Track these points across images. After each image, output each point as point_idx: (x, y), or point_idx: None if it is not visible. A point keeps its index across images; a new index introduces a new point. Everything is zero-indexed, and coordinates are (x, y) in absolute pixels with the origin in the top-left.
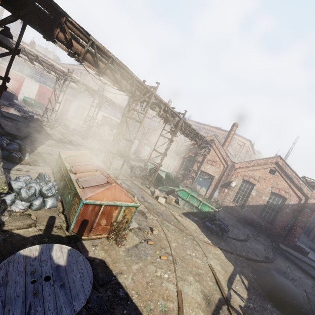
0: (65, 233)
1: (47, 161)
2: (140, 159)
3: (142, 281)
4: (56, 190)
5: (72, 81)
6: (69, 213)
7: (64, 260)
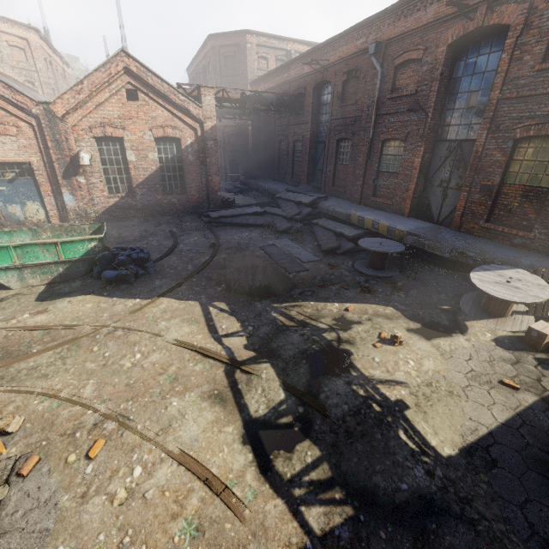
0: None
1: None
2: None
3: None
4: None
5: None
6: None
7: None
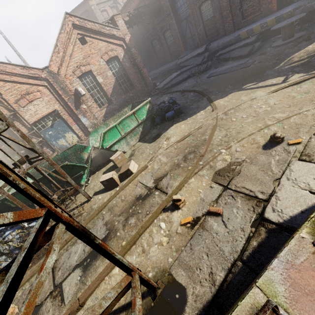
0: None
1: None
2: None
3: None
4: None
5: None
6: None
7: None
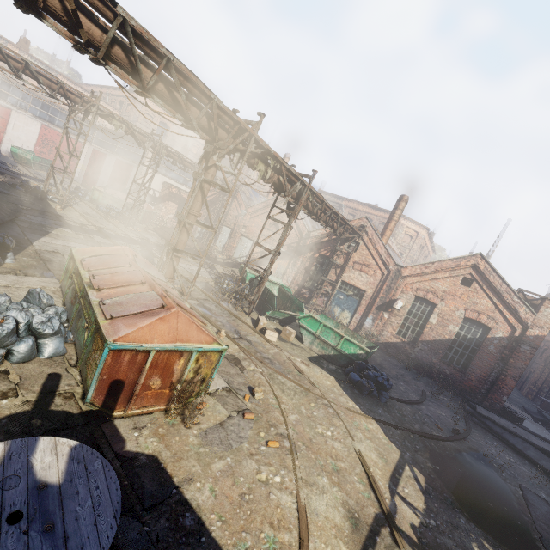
0: (78, 407)
1: (52, 266)
2: (234, 262)
3: (231, 494)
4: (65, 323)
5: (100, 115)
6: (85, 368)
7: (60, 471)
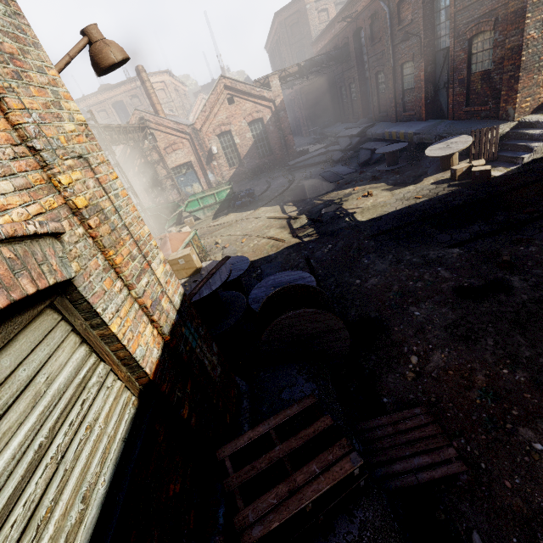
0: None
1: None
2: None
3: (250, 254)
4: None
5: None
6: None
7: None
